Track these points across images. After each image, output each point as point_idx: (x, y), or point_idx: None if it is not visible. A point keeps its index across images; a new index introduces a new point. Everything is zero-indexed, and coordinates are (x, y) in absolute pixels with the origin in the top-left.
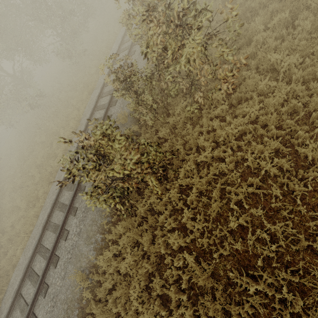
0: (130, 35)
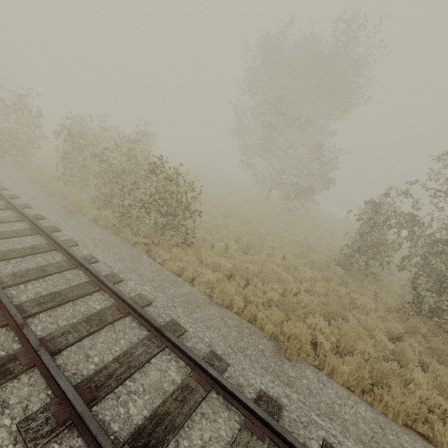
0: (65, 145)
